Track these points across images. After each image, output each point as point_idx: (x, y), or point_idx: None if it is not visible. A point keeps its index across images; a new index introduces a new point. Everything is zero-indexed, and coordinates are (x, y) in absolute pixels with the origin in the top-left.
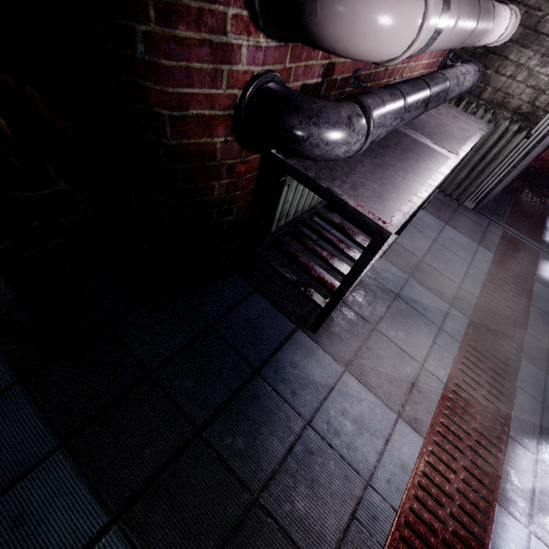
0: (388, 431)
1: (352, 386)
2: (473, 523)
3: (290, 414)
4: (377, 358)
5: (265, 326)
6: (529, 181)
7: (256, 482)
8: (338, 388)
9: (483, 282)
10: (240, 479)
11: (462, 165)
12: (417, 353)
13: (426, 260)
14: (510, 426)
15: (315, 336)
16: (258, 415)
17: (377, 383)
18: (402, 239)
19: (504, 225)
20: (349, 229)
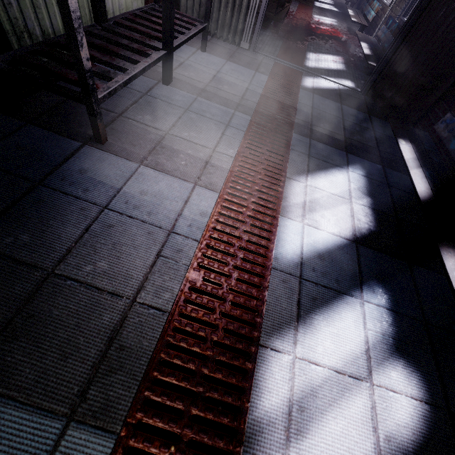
0: (186, 195)
1: (148, 174)
2: (263, 231)
3: (83, 206)
4: (172, 152)
5: (44, 148)
6: (293, 32)
7: (50, 261)
8: (134, 178)
9: (265, 99)
10: (29, 264)
11: (225, 4)
12: (208, 143)
13: (212, 84)
14: (287, 172)
15: (105, 147)
16: (45, 214)
17: (173, 168)
18: (189, 73)
19: (275, 57)
20: (114, 47)
